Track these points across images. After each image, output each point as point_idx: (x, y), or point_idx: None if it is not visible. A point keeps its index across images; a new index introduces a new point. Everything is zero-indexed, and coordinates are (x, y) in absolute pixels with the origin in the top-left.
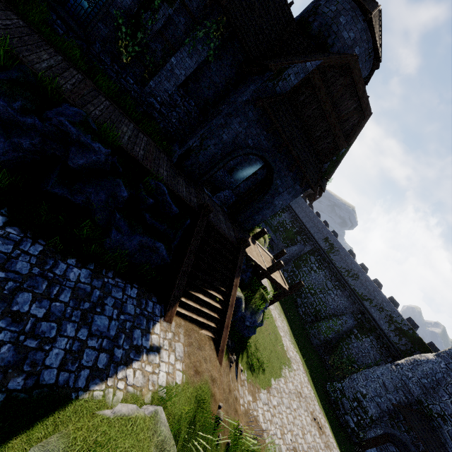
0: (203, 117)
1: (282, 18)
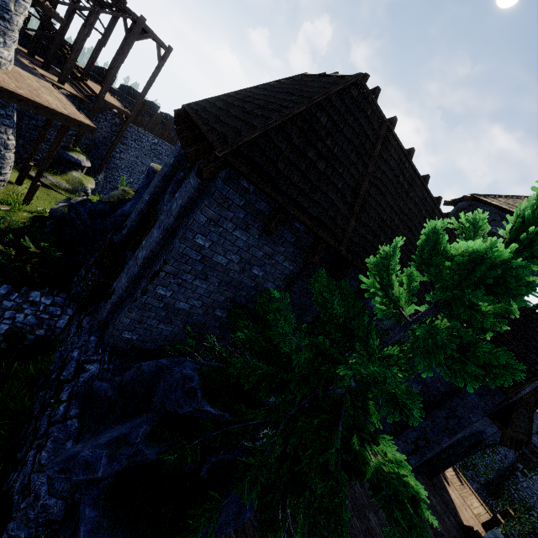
0: None
1: None
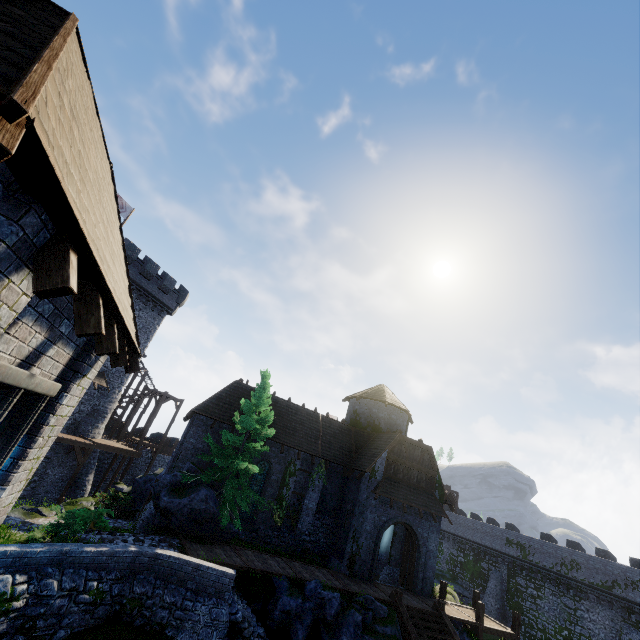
0: (338, 521)
1: (345, 432)
